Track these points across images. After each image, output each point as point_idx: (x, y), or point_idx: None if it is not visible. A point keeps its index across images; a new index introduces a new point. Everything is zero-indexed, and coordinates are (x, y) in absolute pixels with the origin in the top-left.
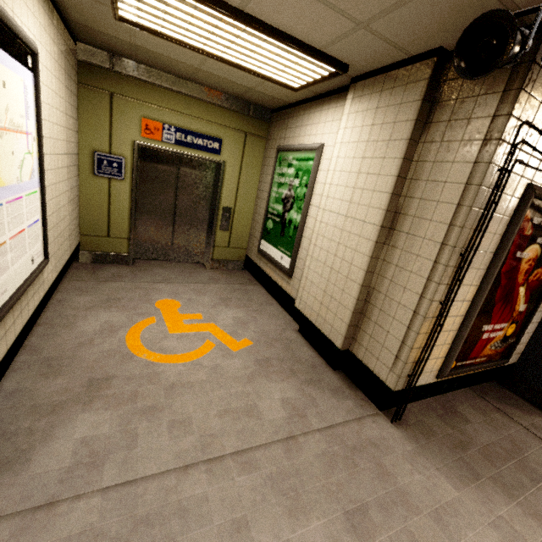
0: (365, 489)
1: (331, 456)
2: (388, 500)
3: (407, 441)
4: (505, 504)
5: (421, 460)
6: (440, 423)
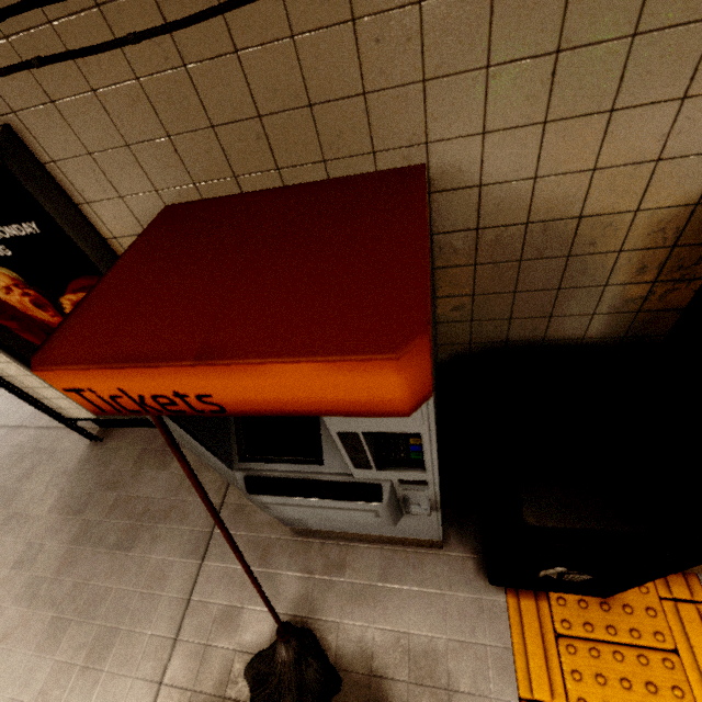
0: (5, 478)
1: (19, 449)
2: (5, 491)
3: (78, 461)
4: (61, 542)
5: (63, 479)
6: (131, 458)
